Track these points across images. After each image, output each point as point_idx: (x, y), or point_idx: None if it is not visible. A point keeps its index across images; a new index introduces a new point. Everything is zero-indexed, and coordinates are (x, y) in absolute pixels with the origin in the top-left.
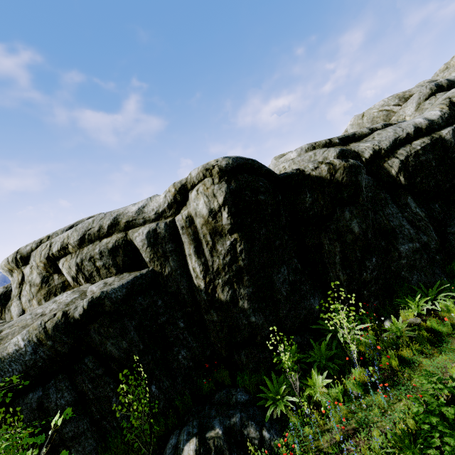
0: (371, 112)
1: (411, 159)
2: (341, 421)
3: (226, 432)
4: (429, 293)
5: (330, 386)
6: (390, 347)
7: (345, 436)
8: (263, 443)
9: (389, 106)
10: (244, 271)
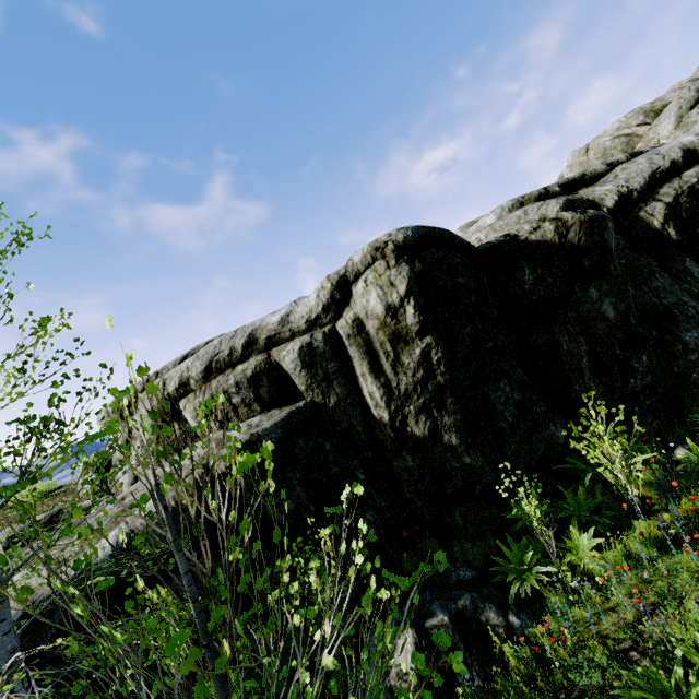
0: (600, 142)
1: (684, 200)
2: (631, 595)
3: (454, 619)
4: None
5: (601, 549)
6: (692, 484)
7: (641, 615)
8: (512, 633)
9: (630, 127)
10: (445, 390)
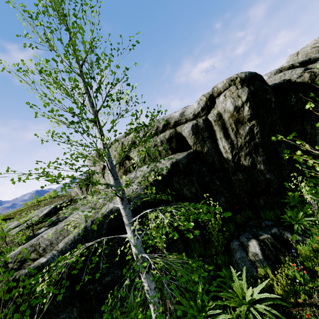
0: (305, 50)
1: None
2: None
3: (271, 237)
4: None
5: None
6: None
7: None
8: (298, 242)
9: None
10: (259, 145)
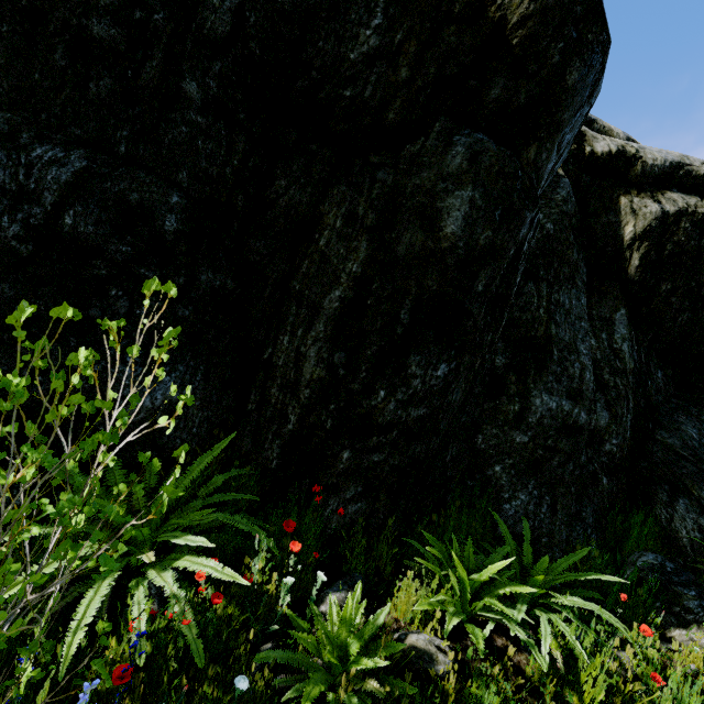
0: None
1: (687, 226)
2: None
3: None
4: (537, 570)
5: None
6: None
7: None
8: None
9: None
10: None
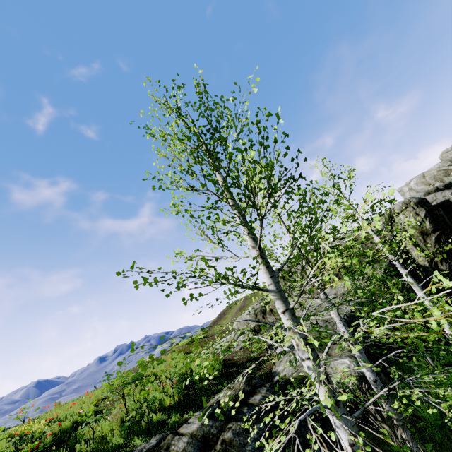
0: (431, 173)
1: None
2: None
3: None
4: None
5: None
6: None
7: None
8: None
9: (445, 167)
10: (449, 252)
